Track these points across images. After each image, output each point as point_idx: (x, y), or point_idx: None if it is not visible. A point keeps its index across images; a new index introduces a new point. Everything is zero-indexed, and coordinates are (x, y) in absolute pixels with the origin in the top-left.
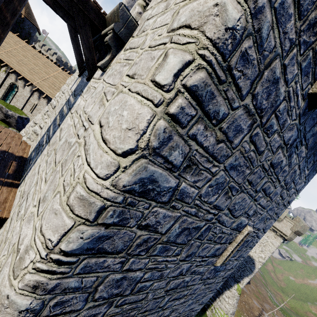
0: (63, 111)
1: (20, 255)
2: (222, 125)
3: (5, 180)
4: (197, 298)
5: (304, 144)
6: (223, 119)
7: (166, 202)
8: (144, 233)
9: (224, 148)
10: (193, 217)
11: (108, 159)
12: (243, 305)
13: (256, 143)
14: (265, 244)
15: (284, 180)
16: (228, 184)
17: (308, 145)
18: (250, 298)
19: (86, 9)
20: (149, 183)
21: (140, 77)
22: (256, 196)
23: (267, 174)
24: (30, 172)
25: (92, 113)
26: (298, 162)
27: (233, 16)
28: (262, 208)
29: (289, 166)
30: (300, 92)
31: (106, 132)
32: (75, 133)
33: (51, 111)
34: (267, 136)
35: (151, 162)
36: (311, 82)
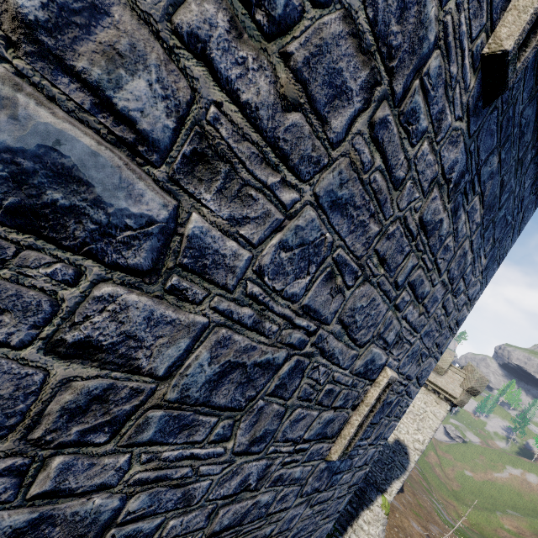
0: None
1: None
2: (289, 45)
3: None
4: (299, 537)
5: (479, 194)
6: (290, 23)
7: (147, 273)
8: (83, 370)
9: (307, 133)
10: (251, 333)
11: None
12: (395, 533)
13: (387, 152)
14: (422, 417)
15: (447, 269)
16: (332, 252)
17: (484, 197)
18: (406, 518)
19: None
20: (47, 178)
21: None
22: (397, 299)
23: (416, 246)
24: None
25: None
26: (469, 234)
27: None
28: (412, 330)
29: (455, 238)
30: (468, 43)
31: None
32: None
33: None
34: (409, 140)
35: (32, 87)
36: (486, 26)
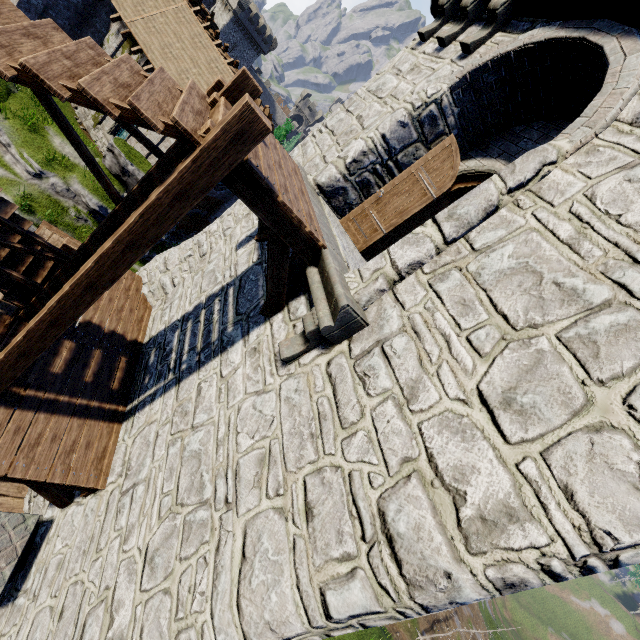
0: (213, 319)
1: (114, 636)
2: None
3: (107, 407)
4: None
5: None
6: None
7: None
8: None
9: None
10: None
11: (236, 638)
12: None
13: None
14: None
15: None
16: None
17: None
18: None
19: (290, 240)
20: None
21: (313, 549)
22: None
23: None
24: (143, 417)
25: (244, 472)
26: None
27: (470, 595)
28: None
29: None
30: None
31: (244, 589)
32: (213, 470)
33: (197, 260)
34: None
35: None
36: None
